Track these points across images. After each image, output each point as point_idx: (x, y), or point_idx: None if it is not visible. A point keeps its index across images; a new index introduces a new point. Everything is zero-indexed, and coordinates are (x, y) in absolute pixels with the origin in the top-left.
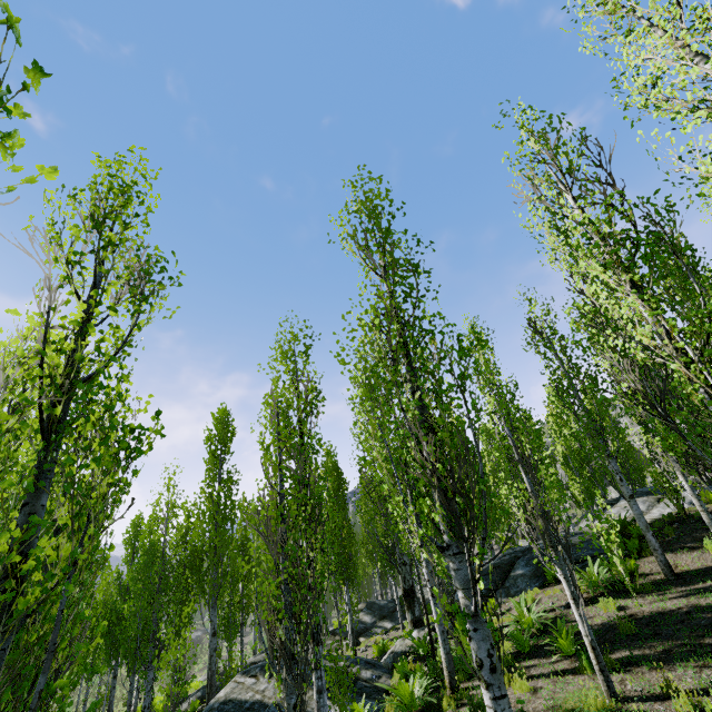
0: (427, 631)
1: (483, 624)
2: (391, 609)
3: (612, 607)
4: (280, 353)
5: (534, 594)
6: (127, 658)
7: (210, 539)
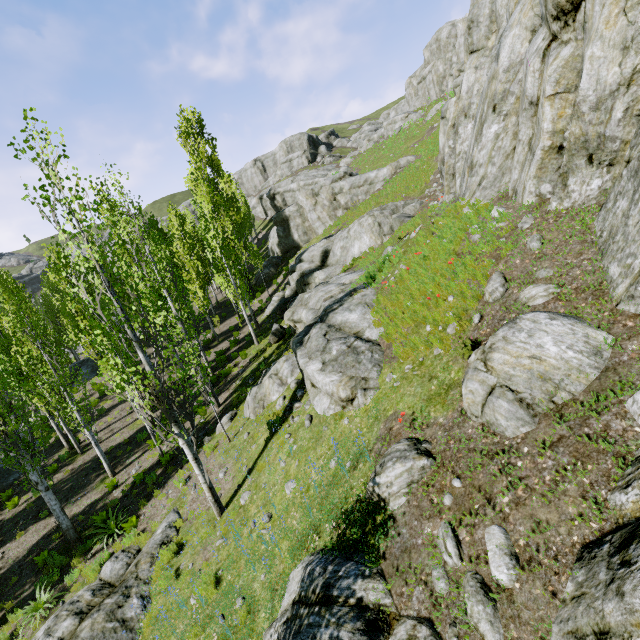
0: None
1: None
2: None
3: None
4: None
5: (95, 379)
6: None
7: None
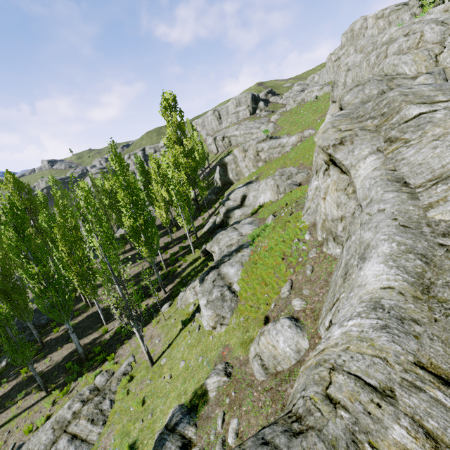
0: None
1: None
2: None
3: (122, 257)
4: (49, 227)
5: None
6: None
7: None
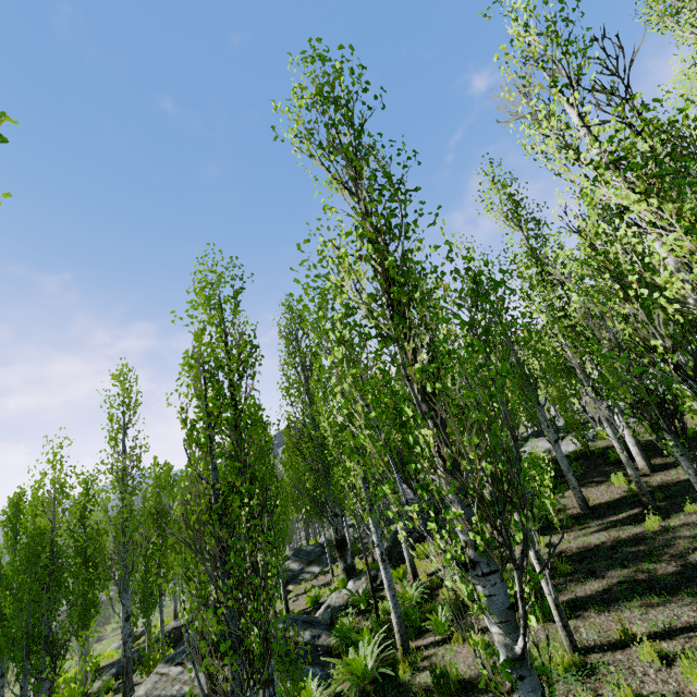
0: (366, 584)
1: (530, 668)
2: (318, 553)
3: (542, 546)
4: (201, 297)
5: None
6: (14, 661)
7: (116, 515)
